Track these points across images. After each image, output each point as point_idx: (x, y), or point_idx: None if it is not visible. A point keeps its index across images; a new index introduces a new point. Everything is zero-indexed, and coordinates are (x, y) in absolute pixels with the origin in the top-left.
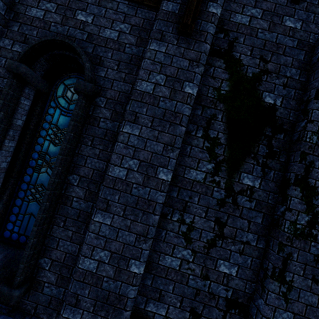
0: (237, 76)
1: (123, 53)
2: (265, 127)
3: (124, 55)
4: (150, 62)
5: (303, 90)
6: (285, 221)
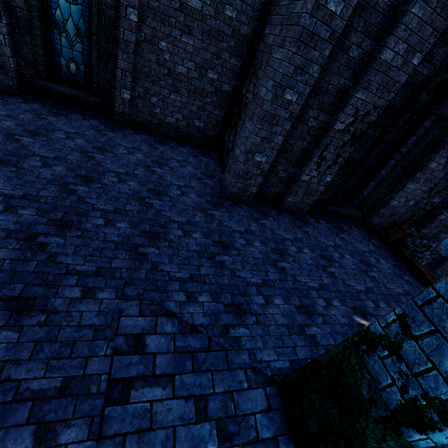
0: None
1: None
2: None
3: None
4: None
5: None
6: None
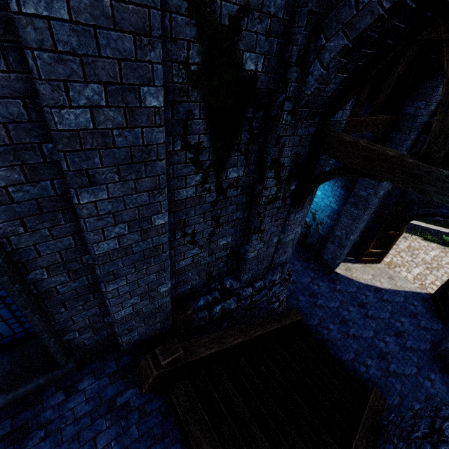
0: (208, 28)
1: None
2: (247, 109)
3: None
4: (50, 56)
5: (285, 38)
6: (262, 198)
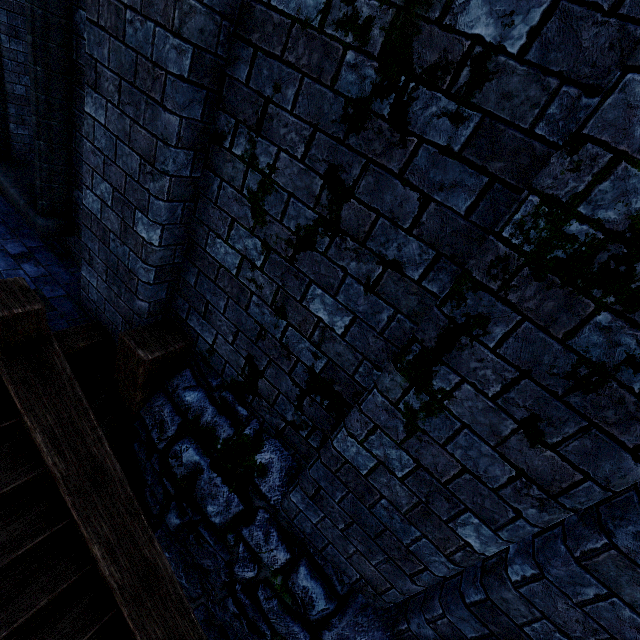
0: None
1: None
2: None
3: None
4: None
5: None
6: (525, 197)
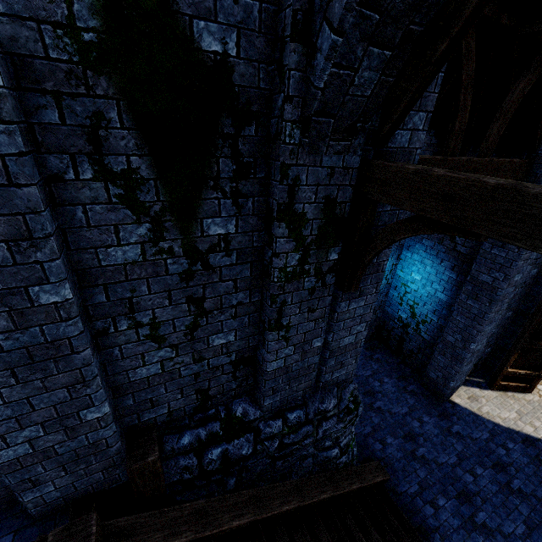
0: None
1: None
2: (221, 119)
3: None
4: None
5: (276, 3)
6: (273, 270)
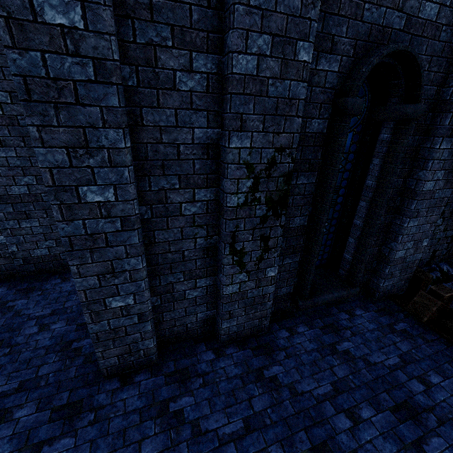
0: None
1: (438, 42)
2: None
3: (438, 44)
4: None
5: None
6: None
